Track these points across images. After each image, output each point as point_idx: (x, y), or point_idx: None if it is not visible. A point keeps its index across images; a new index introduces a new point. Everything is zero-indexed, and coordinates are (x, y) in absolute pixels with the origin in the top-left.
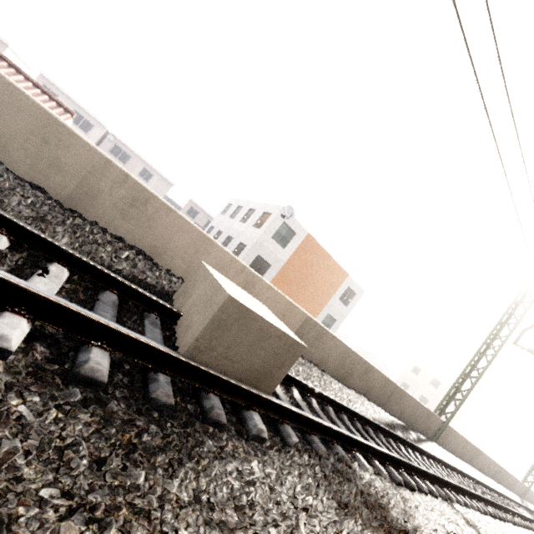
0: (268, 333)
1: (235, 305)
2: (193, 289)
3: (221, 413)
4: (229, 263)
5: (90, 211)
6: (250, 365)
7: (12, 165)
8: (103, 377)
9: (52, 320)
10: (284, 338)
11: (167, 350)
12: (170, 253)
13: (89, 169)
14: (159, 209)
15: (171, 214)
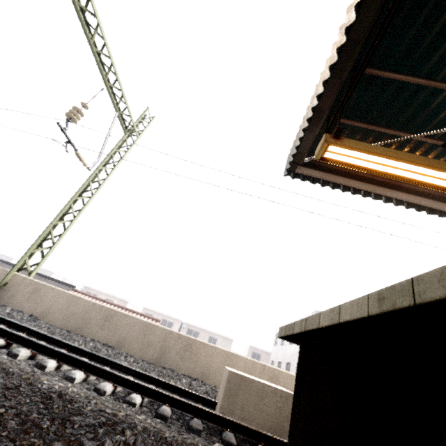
0: (264, 391)
1: (234, 376)
2: (221, 383)
3: (231, 437)
4: (251, 366)
5: (166, 363)
6: (263, 422)
7: (133, 353)
8: (167, 414)
9: (149, 397)
10: (277, 392)
11: (197, 405)
12: (212, 373)
13: (163, 339)
14: (199, 346)
15: (206, 346)
